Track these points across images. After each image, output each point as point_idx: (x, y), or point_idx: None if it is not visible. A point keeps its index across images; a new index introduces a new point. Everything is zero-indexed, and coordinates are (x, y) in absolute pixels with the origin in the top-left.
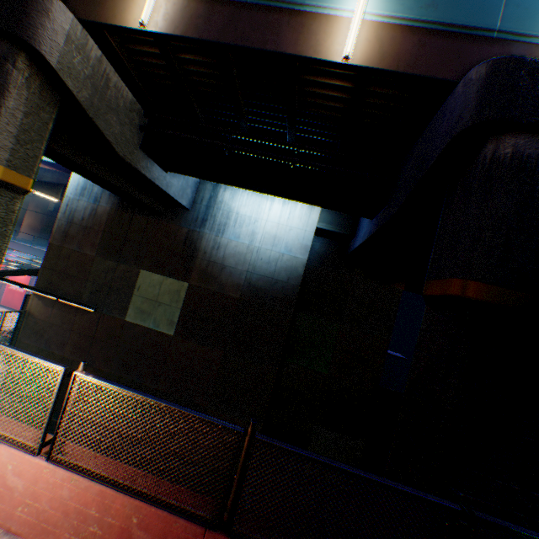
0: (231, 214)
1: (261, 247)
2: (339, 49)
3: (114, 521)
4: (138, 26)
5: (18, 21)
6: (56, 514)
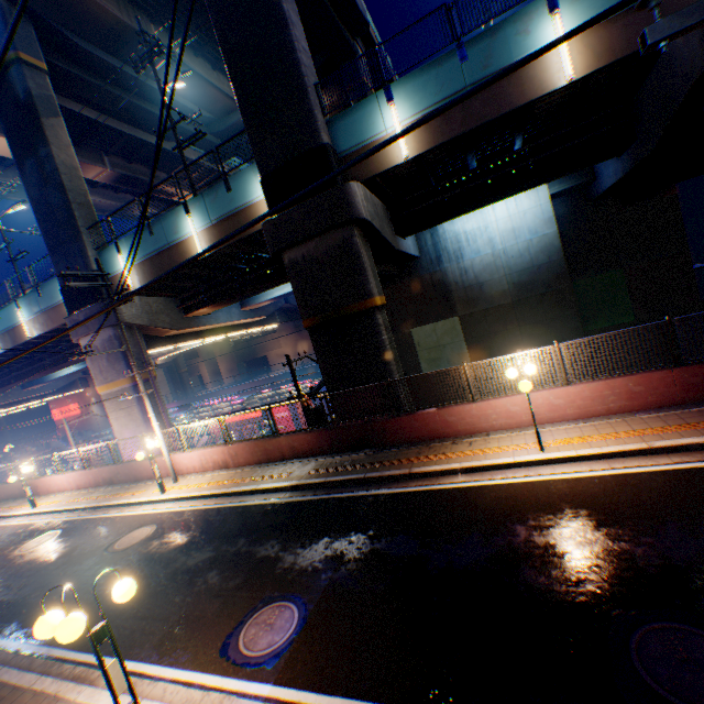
0: (458, 237)
1: (504, 247)
2: (559, 76)
3: (619, 391)
4: (401, 160)
5: (348, 211)
6: (587, 403)
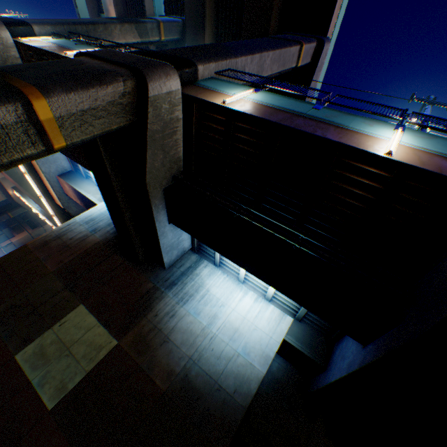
0: (201, 288)
1: (217, 334)
2: (380, 150)
3: None
4: (220, 104)
5: (147, 68)
6: None
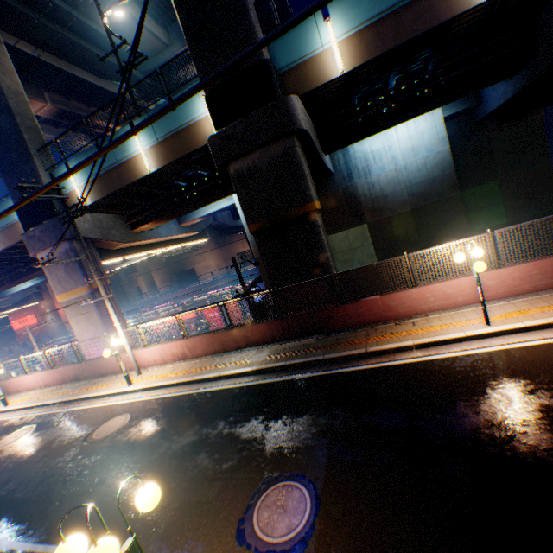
0: (366, 157)
1: (405, 164)
2: None
3: (545, 270)
4: (336, 75)
5: (290, 123)
6: (516, 283)
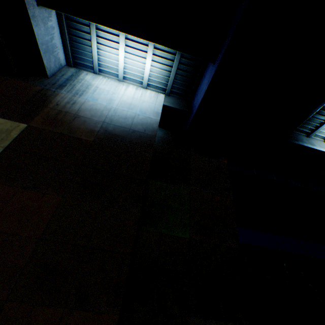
0: (90, 86)
1: (118, 108)
2: None
3: None
4: None
5: None
6: None
